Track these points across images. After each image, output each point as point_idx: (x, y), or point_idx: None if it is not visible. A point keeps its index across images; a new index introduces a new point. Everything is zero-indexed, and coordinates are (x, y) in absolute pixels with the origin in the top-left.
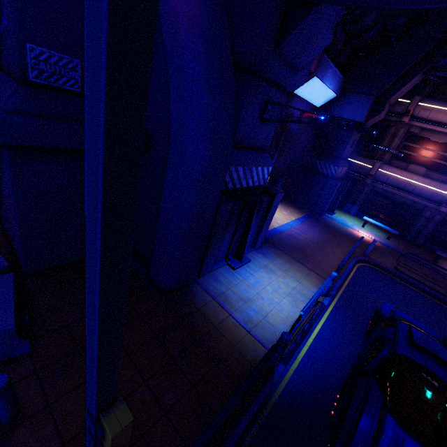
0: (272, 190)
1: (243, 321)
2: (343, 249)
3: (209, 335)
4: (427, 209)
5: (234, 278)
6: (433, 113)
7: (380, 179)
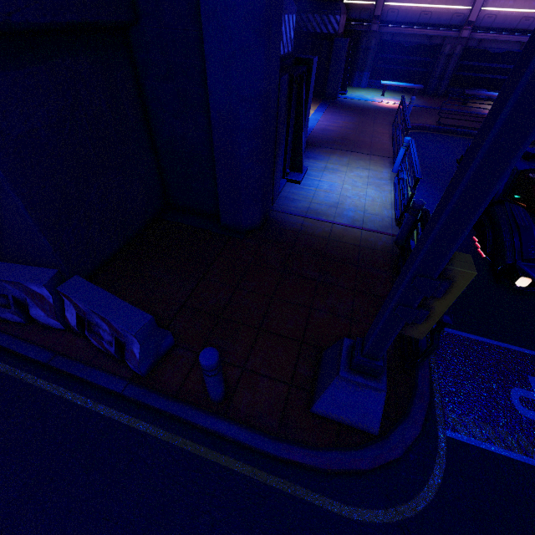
0: (303, 57)
1: (349, 223)
2: (382, 124)
3: (331, 248)
4: (447, 41)
5: (306, 191)
6: None
7: (388, 20)
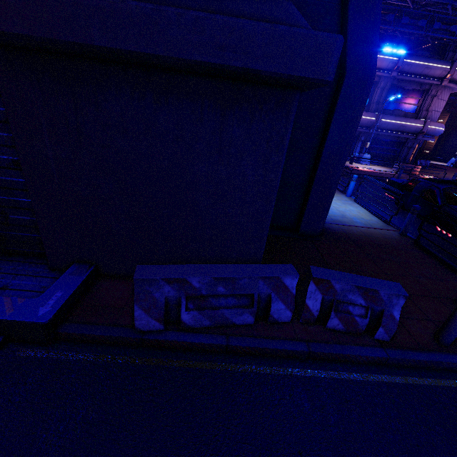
0: None
1: (364, 226)
2: None
3: (374, 240)
4: None
5: None
6: None
7: None
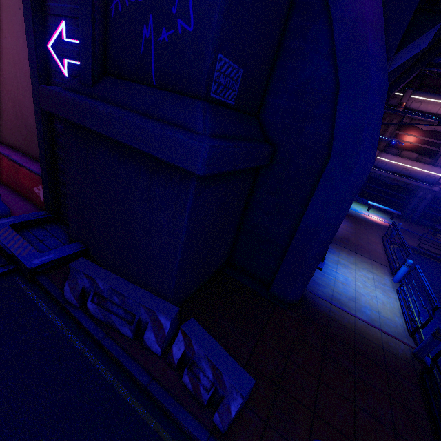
0: None
1: (368, 321)
2: (373, 234)
3: (358, 342)
4: (420, 189)
5: (327, 279)
6: (423, 104)
7: (378, 166)
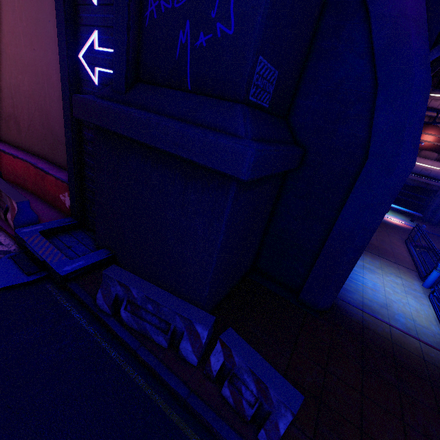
0: None
1: (404, 330)
2: (396, 237)
3: (397, 352)
4: None
5: (355, 284)
6: None
7: None
